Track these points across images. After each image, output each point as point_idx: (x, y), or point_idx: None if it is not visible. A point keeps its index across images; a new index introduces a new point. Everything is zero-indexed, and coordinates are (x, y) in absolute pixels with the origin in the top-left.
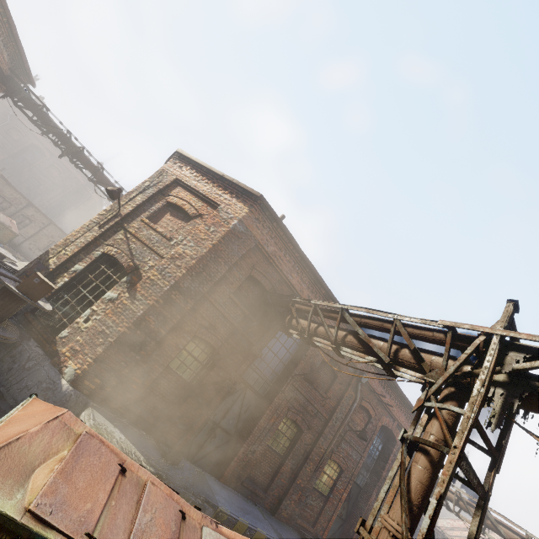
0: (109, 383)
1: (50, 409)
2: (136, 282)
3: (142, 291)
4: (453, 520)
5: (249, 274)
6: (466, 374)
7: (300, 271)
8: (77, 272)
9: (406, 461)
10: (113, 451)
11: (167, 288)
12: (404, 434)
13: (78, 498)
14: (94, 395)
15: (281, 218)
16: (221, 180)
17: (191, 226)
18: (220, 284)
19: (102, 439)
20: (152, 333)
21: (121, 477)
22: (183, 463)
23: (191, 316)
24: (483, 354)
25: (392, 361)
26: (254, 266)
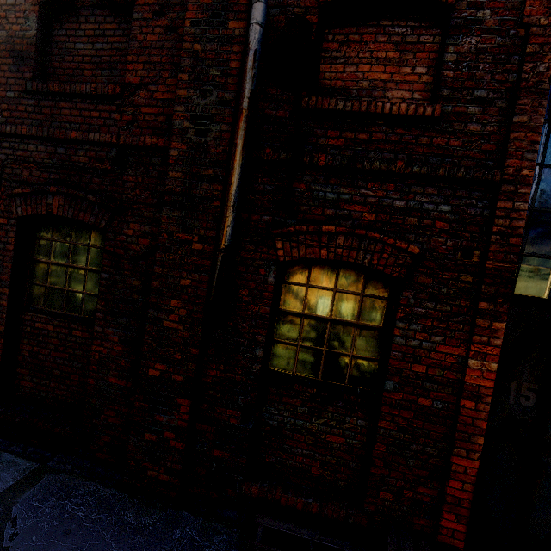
0: None
1: None
2: None
3: None
4: None
5: None
6: None
7: None
8: None
9: None
10: None
11: None
12: None
13: None
14: None
15: None
16: None
17: None
18: None
19: None
20: None
21: None
22: None
23: None
24: None
25: None
26: None
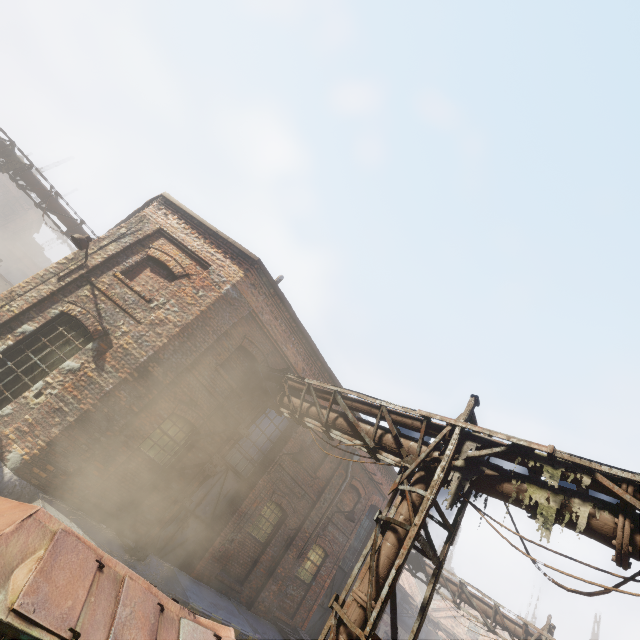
0: (65, 470)
1: (18, 507)
2: (104, 350)
3: (113, 362)
4: (440, 600)
5: (240, 345)
6: (434, 460)
7: (296, 342)
8: (26, 334)
9: (379, 540)
10: (90, 548)
11: (143, 359)
12: (379, 516)
13: (59, 595)
14: (45, 484)
15: (279, 279)
16: (214, 237)
17: (176, 288)
18: (206, 355)
19: (78, 535)
20: (122, 411)
21: (99, 573)
22: (149, 558)
23: (170, 390)
24: (448, 442)
25: (377, 445)
26: (246, 336)
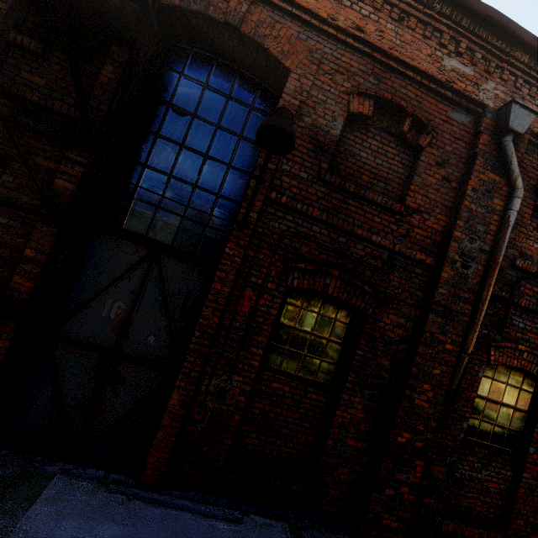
0: None
1: None
2: None
3: None
4: None
5: None
6: None
7: None
8: None
9: None
10: None
11: None
12: None
13: None
14: None
15: None
16: None
17: None
18: None
19: None
20: None
21: None
22: None
23: None
24: None
25: None
26: None
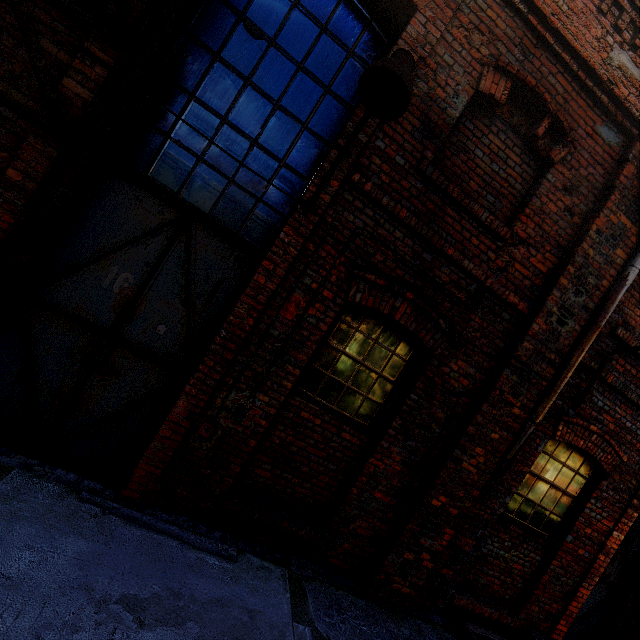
0: None
1: None
2: None
3: None
4: None
5: None
6: None
7: None
8: None
9: None
10: None
11: None
12: None
13: None
14: None
15: None
16: None
17: None
18: None
19: None
20: None
21: None
22: None
23: None
24: None
25: None
26: None
